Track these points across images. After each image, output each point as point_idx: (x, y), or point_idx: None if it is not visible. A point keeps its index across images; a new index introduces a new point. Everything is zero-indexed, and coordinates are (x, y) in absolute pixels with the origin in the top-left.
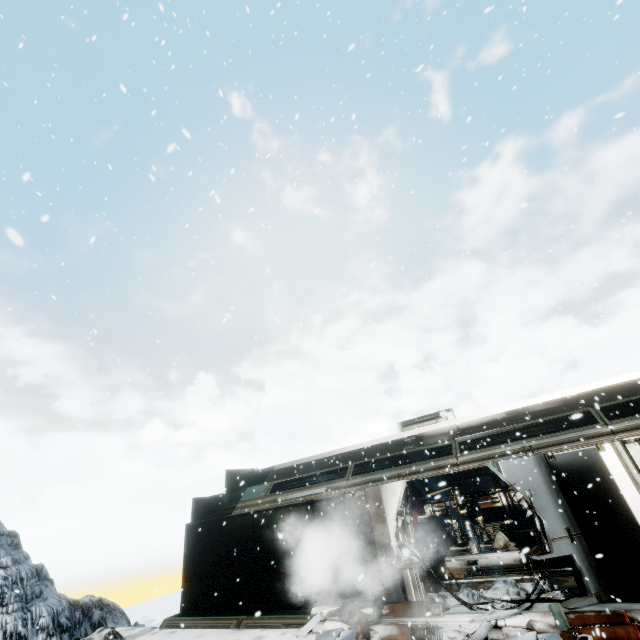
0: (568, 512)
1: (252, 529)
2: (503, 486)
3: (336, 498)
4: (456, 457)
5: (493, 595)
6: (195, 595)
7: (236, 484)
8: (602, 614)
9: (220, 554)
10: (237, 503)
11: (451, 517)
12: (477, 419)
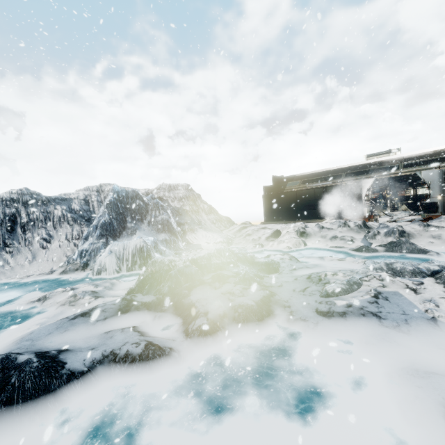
0: (443, 189)
1: (296, 196)
2: (414, 187)
3: (338, 185)
4: (400, 170)
5: (399, 215)
6: (270, 217)
7: (276, 182)
8: (439, 215)
9: (281, 204)
10: (285, 188)
11: (381, 198)
12: (416, 154)
